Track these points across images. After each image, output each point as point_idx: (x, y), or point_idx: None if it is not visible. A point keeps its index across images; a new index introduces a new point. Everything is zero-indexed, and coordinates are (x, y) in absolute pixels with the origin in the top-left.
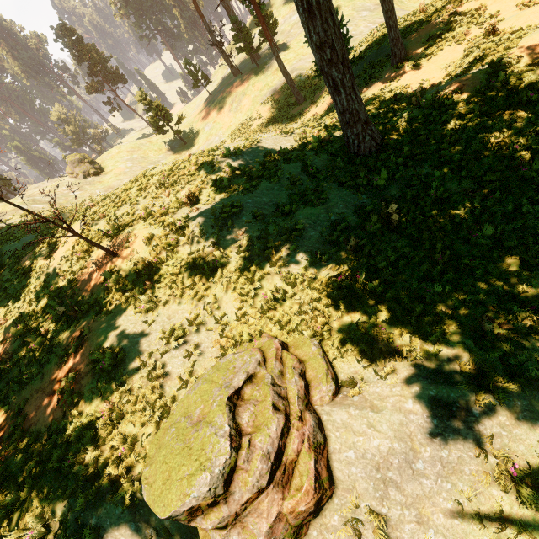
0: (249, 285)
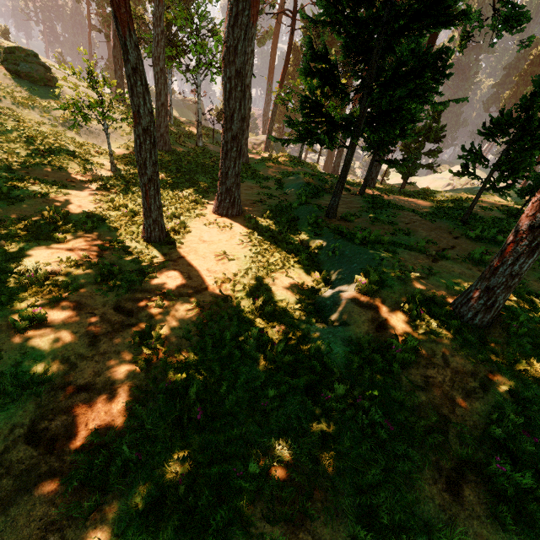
0: None
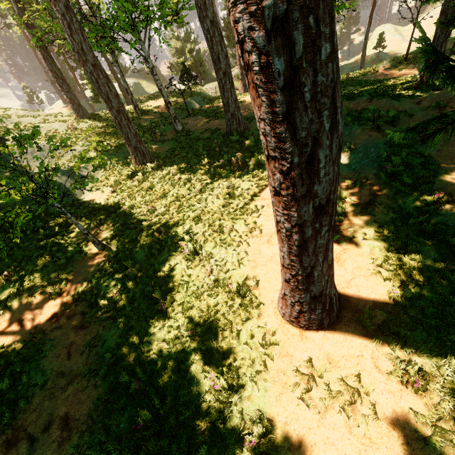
0: (1, 134)
